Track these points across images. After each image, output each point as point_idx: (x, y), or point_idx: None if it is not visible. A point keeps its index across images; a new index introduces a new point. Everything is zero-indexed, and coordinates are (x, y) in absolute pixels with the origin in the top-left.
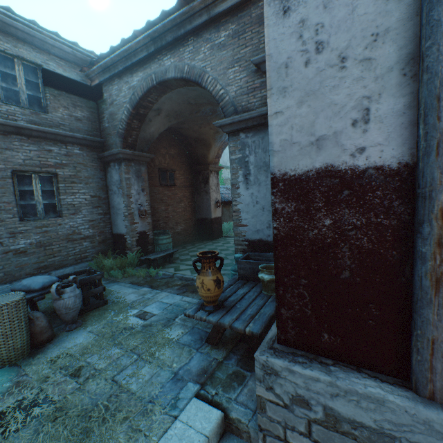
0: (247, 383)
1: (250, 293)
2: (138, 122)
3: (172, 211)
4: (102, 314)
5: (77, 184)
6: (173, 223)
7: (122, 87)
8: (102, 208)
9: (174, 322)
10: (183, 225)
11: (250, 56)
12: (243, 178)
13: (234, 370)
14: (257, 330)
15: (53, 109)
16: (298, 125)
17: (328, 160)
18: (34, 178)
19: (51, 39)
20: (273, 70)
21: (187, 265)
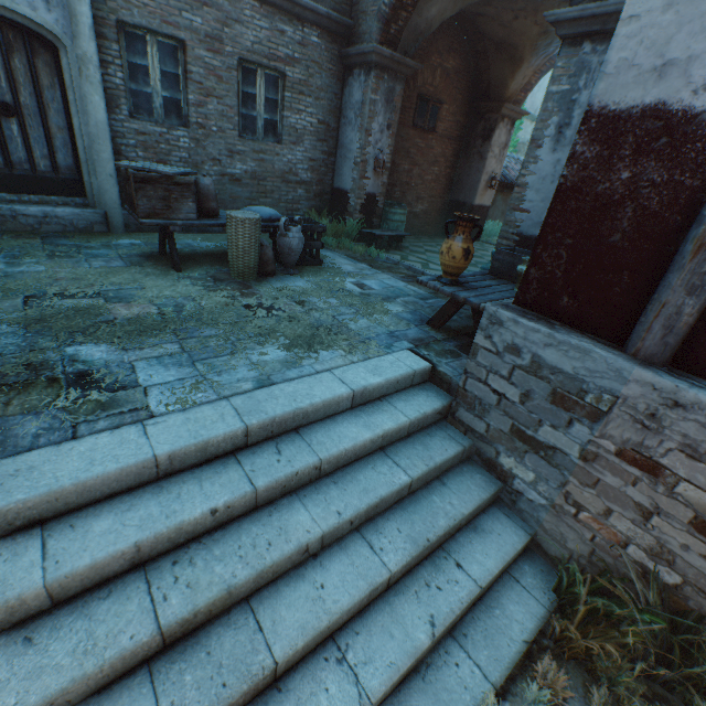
0: (461, 359)
1: (497, 287)
2: None
3: (417, 176)
4: (318, 272)
5: (306, 97)
6: (412, 197)
7: None
8: (328, 145)
9: (394, 301)
10: (425, 204)
11: None
12: (555, 131)
13: (451, 349)
14: None
15: None
16: (650, 40)
17: (663, 95)
18: (259, 77)
19: None
20: None
21: (418, 258)
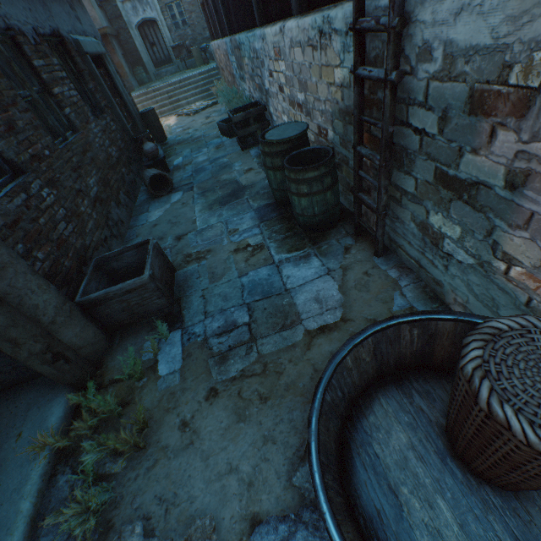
0: None
1: None
2: None
3: None
4: None
5: None
6: None
7: None
8: None
9: None
10: None
11: None
12: None
13: None
14: None
15: None
16: None
17: None
18: None
19: None
20: None
21: None
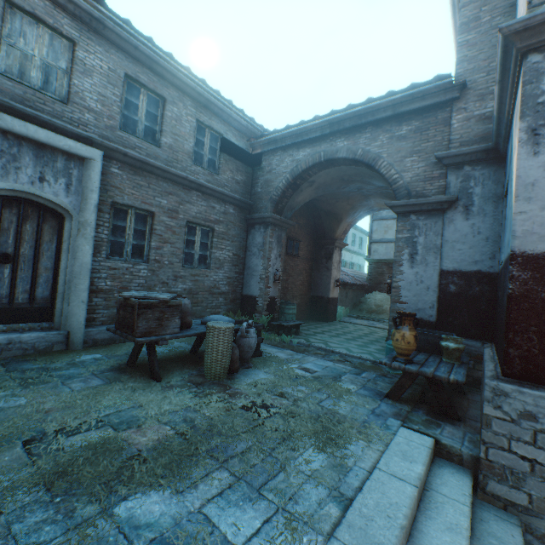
0: (444, 427)
1: (431, 359)
2: (291, 191)
3: (291, 282)
4: (265, 362)
5: (226, 241)
6: (290, 296)
7: (285, 159)
8: (239, 267)
9: (341, 379)
10: (298, 299)
11: (431, 150)
12: (409, 256)
13: (427, 418)
14: (461, 379)
15: (223, 171)
16: (538, 222)
17: None
18: (198, 230)
19: (235, 114)
20: (520, 186)
21: (316, 339)
